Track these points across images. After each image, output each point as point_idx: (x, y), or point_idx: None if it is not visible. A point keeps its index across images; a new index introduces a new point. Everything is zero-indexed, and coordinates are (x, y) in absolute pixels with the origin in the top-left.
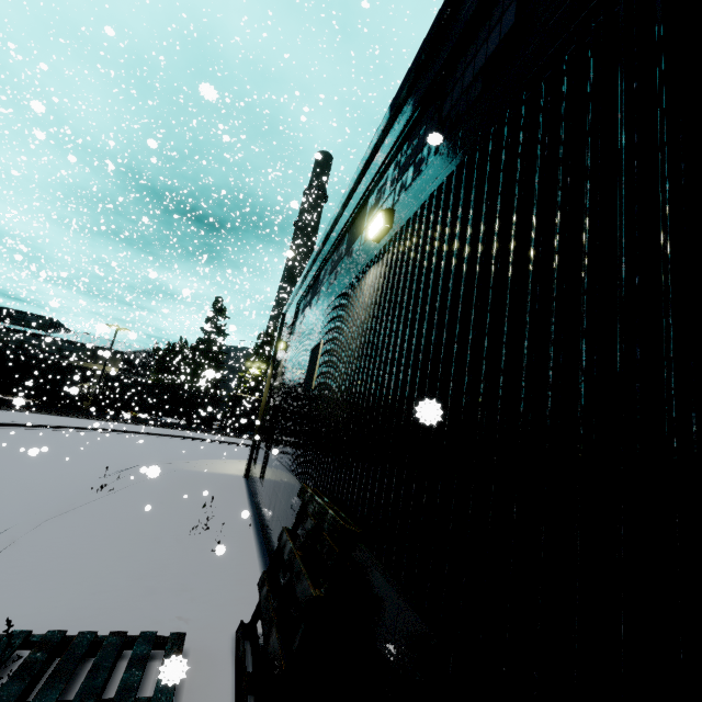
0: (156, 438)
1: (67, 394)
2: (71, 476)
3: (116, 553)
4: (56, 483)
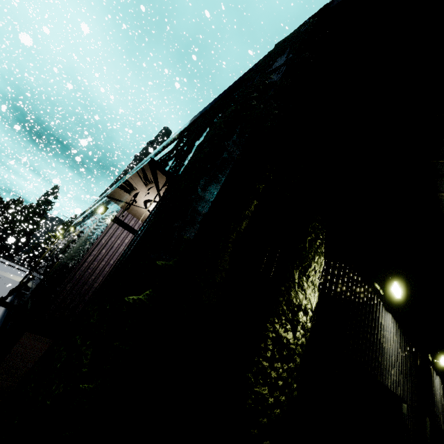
0: None
1: None
2: None
3: None
4: None
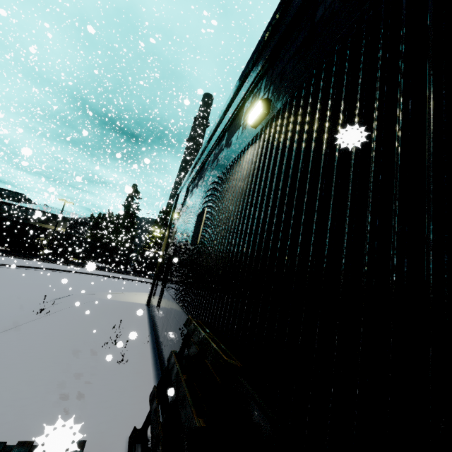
0: (88, 276)
1: (28, 244)
2: (21, 301)
3: (42, 363)
4: (9, 306)
